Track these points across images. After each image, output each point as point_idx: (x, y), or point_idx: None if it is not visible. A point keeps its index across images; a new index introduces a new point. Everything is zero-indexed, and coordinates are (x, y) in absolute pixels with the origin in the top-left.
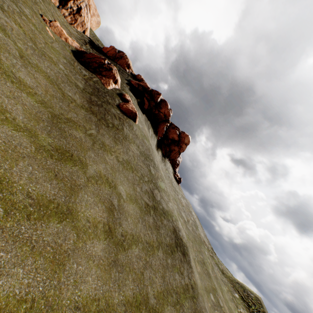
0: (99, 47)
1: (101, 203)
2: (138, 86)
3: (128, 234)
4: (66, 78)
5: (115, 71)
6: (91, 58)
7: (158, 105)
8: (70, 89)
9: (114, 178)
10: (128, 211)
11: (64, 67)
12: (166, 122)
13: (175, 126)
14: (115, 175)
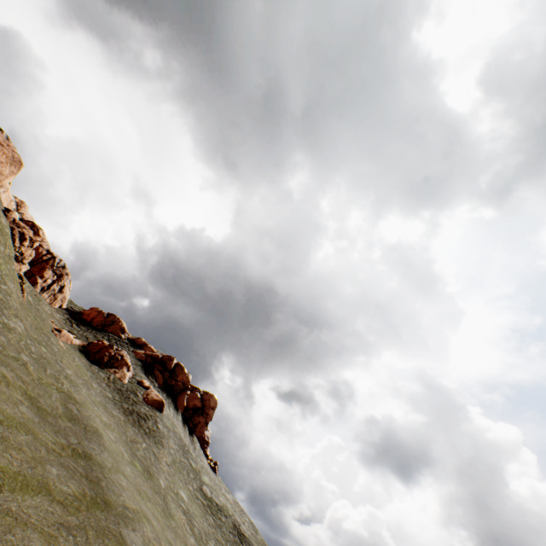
0: (76, 312)
1: (179, 507)
2: (146, 357)
3: (202, 532)
4: (103, 396)
5: (127, 356)
6: (99, 351)
7: (172, 371)
8: (111, 407)
9: (174, 484)
10: (193, 513)
11: (94, 383)
12: (186, 391)
13: (193, 387)
14: (173, 481)
